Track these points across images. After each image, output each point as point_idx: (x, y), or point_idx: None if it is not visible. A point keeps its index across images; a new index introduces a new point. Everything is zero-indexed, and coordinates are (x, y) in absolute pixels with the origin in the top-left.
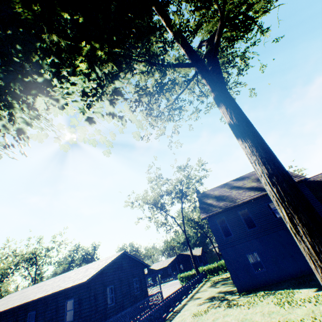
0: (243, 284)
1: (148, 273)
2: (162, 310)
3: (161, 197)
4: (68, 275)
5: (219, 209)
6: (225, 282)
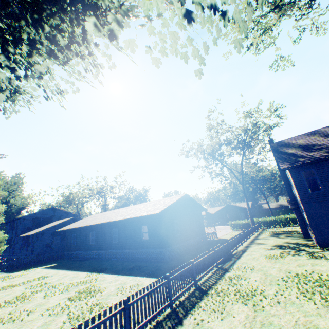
0: (327, 240)
1: (206, 216)
2: (229, 247)
3: (220, 147)
4: (137, 207)
5: (308, 160)
6: (290, 235)
